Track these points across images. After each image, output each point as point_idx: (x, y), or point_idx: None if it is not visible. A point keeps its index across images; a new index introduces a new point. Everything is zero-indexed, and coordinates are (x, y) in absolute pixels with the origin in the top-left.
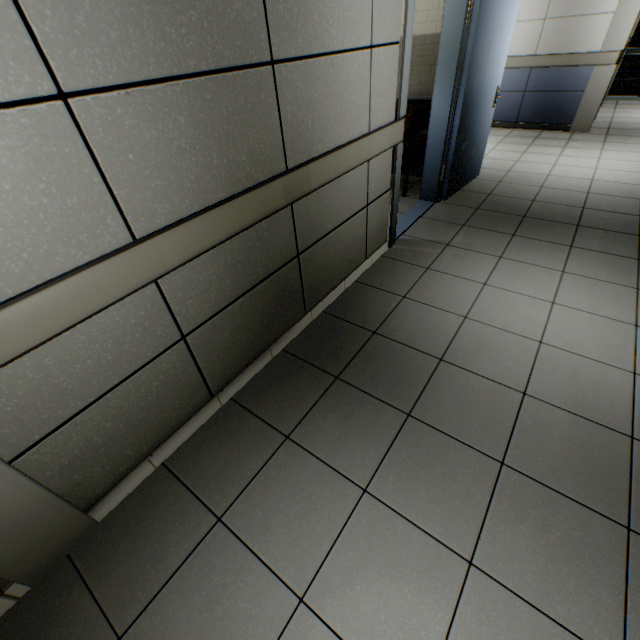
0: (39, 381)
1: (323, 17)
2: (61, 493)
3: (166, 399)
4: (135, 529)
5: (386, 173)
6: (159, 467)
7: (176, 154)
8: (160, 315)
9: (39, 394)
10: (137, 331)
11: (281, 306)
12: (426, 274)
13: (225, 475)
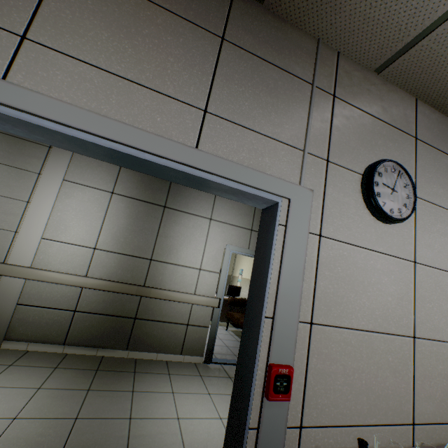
0: (42, 291)
1: (176, 256)
2: (11, 325)
3: (54, 326)
4: (0, 353)
5: (206, 317)
6: (27, 350)
7: (110, 266)
8: (76, 298)
9: (38, 294)
10: (67, 297)
11: (116, 334)
12: (195, 376)
13: (31, 361)
